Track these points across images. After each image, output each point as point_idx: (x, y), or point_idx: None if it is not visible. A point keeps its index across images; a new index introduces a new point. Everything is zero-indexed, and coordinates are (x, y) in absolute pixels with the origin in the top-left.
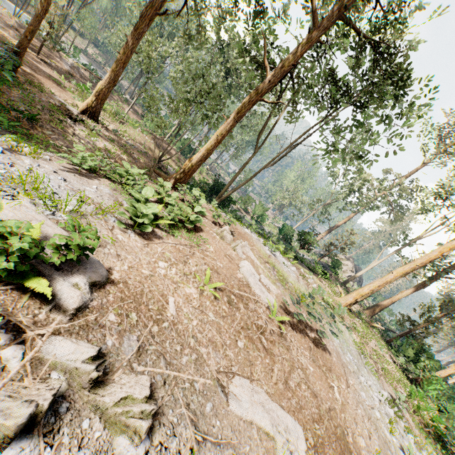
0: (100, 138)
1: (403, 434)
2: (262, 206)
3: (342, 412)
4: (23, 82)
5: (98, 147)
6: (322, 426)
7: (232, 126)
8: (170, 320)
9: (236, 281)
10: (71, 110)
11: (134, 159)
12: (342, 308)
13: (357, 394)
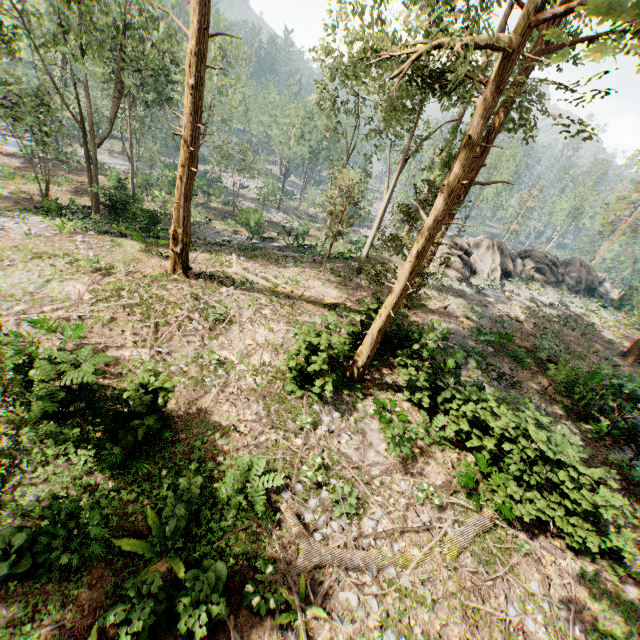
0: None
1: None
2: None
3: None
4: None
5: None
6: None
7: None
8: None
9: None
10: None
11: None
12: None
13: None
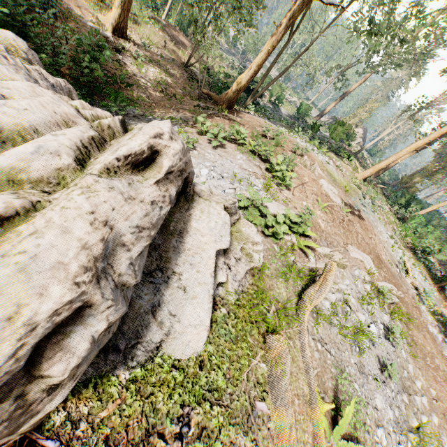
0: (143, 64)
1: (396, 251)
2: (269, 76)
3: (376, 248)
4: (60, 18)
5: (155, 82)
6: (372, 255)
7: (283, 35)
8: (324, 230)
9: (325, 197)
10: (107, 37)
11: (174, 78)
12: (378, 196)
13: (379, 238)
